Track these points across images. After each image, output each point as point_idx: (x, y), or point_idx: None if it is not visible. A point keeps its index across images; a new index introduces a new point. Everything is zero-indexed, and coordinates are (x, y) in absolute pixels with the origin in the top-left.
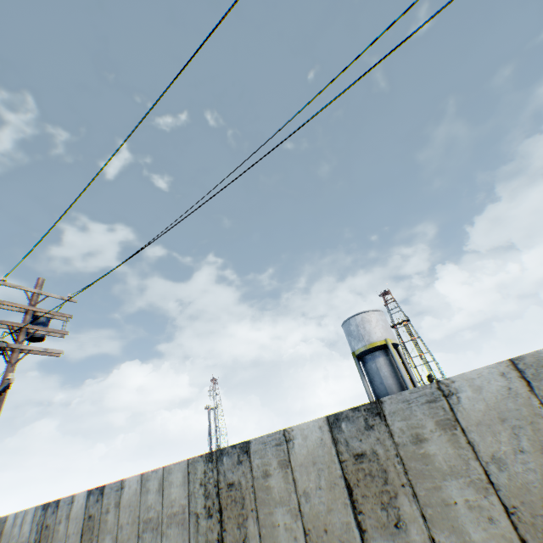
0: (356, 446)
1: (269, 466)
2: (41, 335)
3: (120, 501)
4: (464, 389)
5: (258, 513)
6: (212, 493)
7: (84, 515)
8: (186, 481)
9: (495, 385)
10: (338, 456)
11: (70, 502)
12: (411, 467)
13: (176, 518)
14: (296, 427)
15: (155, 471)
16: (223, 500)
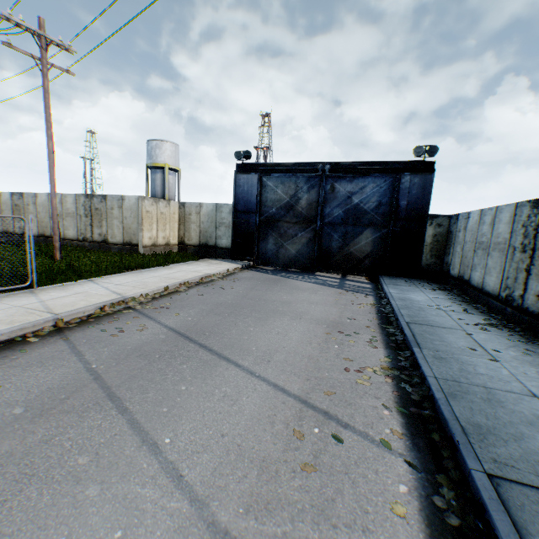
0: (17, 202)
1: None
2: None
3: None
4: (40, 197)
5: None
6: None
7: None
8: None
9: (45, 198)
10: (13, 204)
11: None
12: (27, 210)
13: None
14: (4, 192)
15: None
16: None
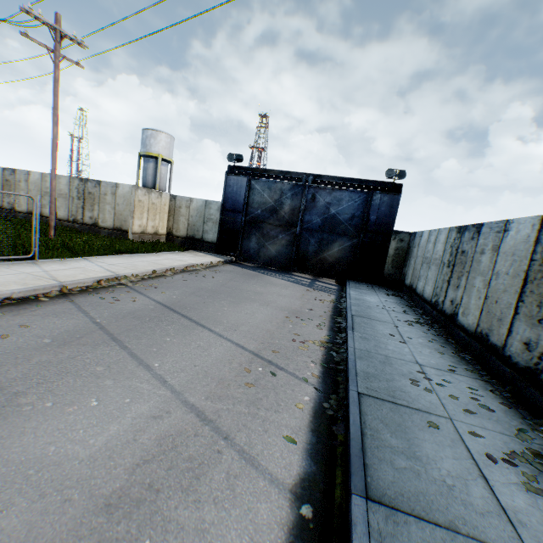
0: (8, 178)
1: None
2: None
3: None
4: (33, 175)
5: None
6: None
7: None
8: None
9: (38, 177)
10: (4, 178)
11: None
12: (18, 186)
13: None
14: None
15: None
16: None
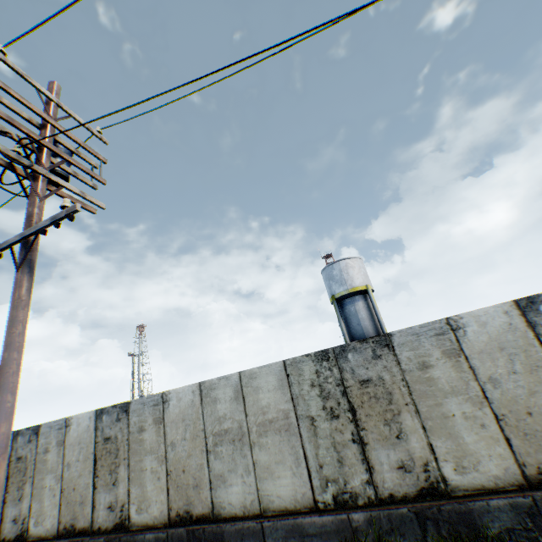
0: None
1: (428, 357)
2: (66, 173)
3: (163, 417)
4: None
5: (417, 407)
6: (334, 393)
7: (94, 439)
8: (284, 385)
9: None
10: (538, 339)
11: (62, 427)
12: None
13: (274, 426)
14: (466, 314)
15: (225, 378)
16: (355, 399)
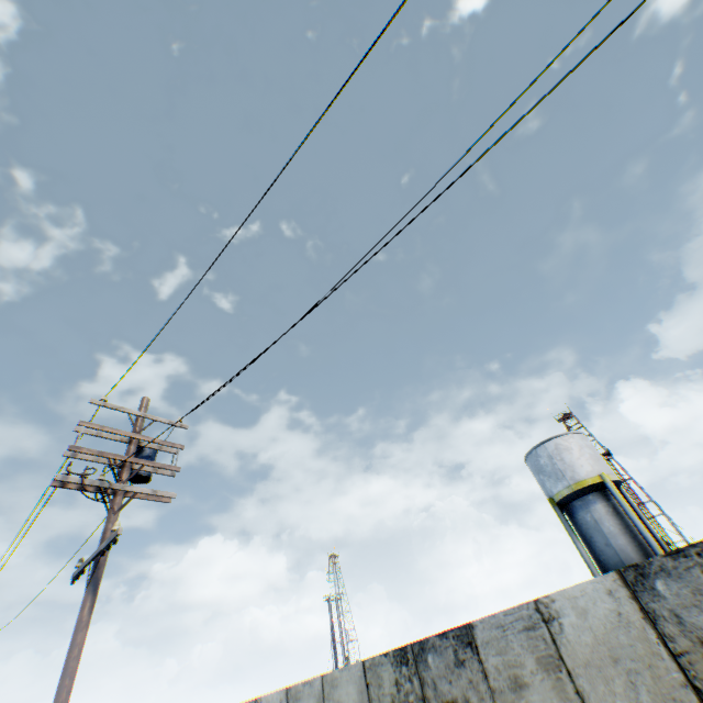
0: (701, 623)
1: (520, 668)
2: (147, 473)
3: None
4: None
5: None
6: None
7: None
8: (365, 699)
9: None
10: (665, 643)
11: None
12: None
13: None
14: (558, 594)
15: (309, 683)
16: None
